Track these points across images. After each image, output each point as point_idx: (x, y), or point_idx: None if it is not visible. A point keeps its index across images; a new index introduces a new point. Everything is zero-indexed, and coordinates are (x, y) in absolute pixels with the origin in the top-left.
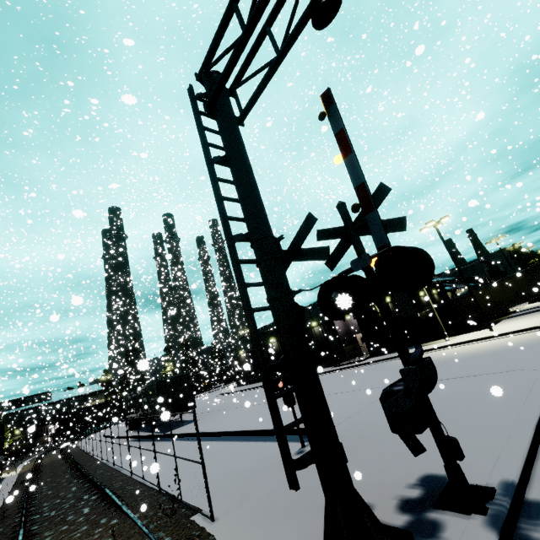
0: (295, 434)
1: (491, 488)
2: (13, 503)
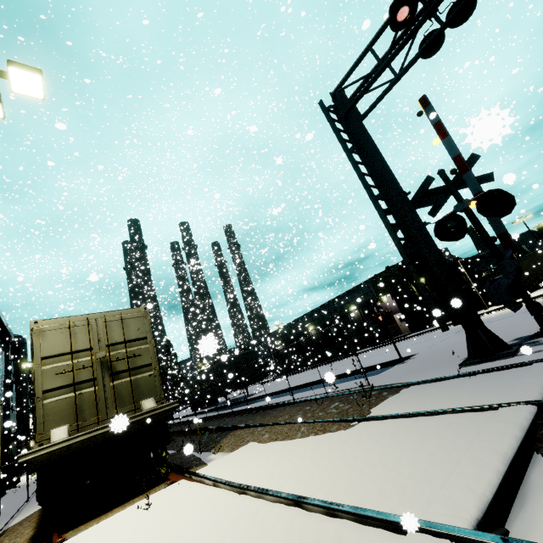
0: (382, 368)
1: None
2: None
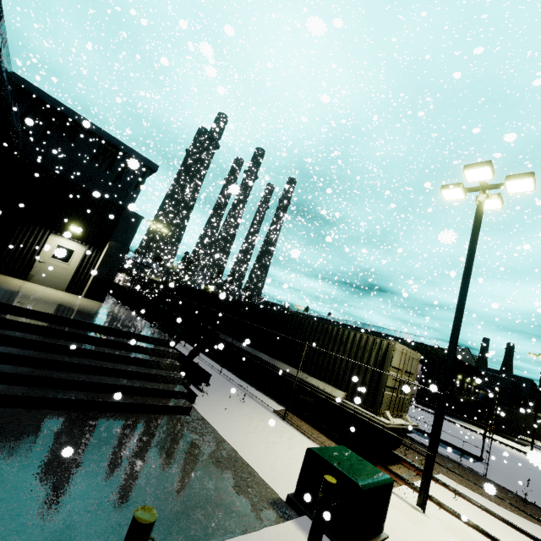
0: (445, 444)
1: None
2: None
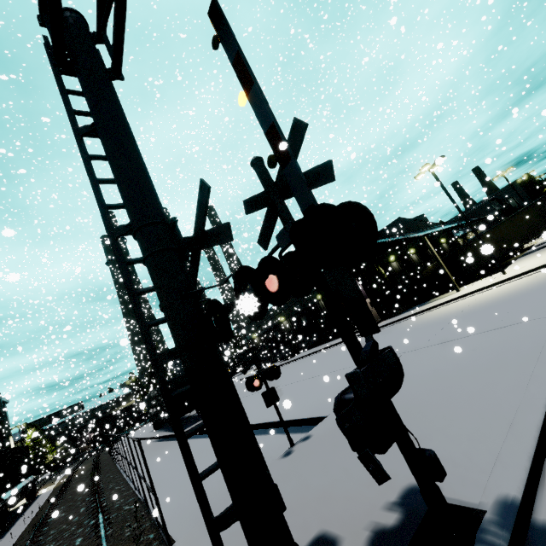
0: (293, 426)
1: (485, 512)
2: (31, 529)
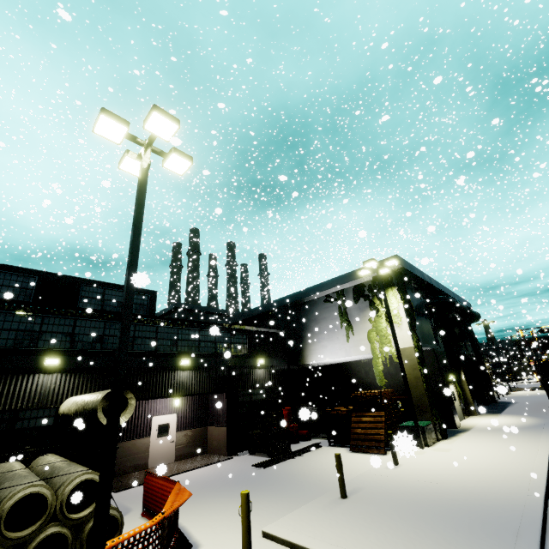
0: None
1: None
2: None
